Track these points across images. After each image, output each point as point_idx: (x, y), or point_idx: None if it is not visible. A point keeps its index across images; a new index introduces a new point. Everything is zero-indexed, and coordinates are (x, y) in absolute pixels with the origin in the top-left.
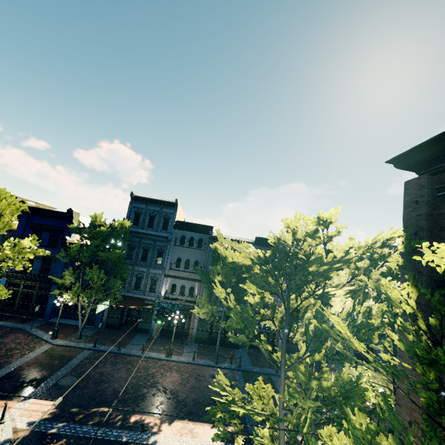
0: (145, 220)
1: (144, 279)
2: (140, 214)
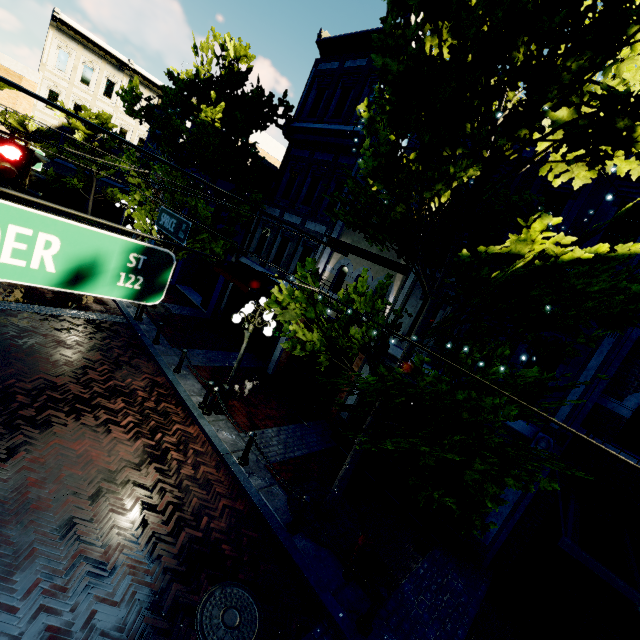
0: (331, 102)
1: (291, 243)
2: (326, 88)
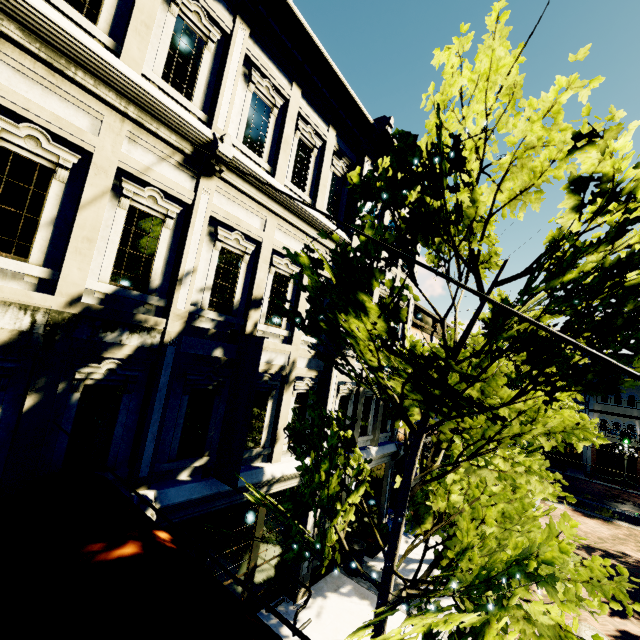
0: None
1: None
2: None
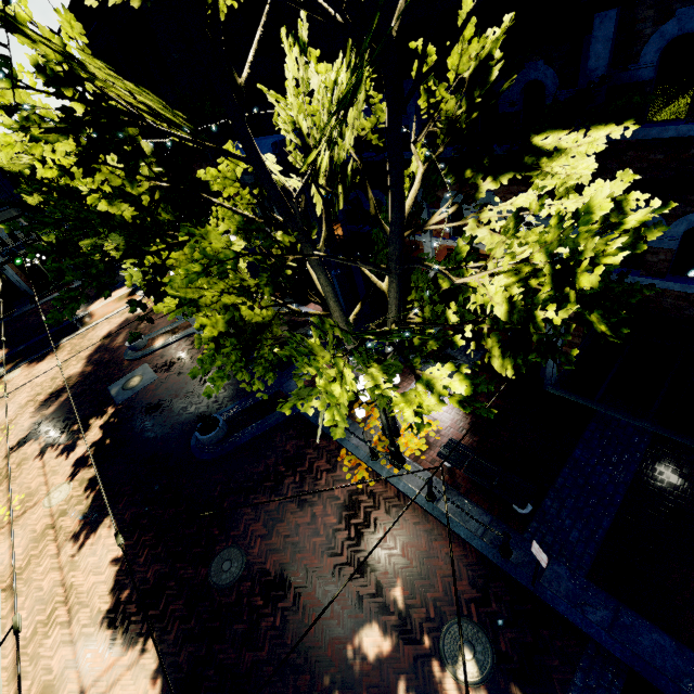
0: None
1: None
2: None
